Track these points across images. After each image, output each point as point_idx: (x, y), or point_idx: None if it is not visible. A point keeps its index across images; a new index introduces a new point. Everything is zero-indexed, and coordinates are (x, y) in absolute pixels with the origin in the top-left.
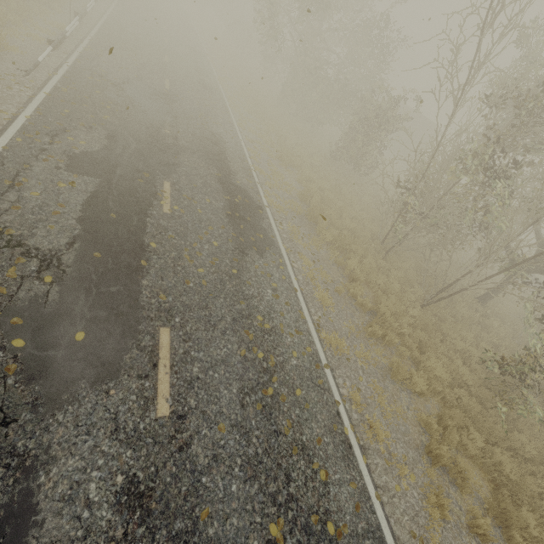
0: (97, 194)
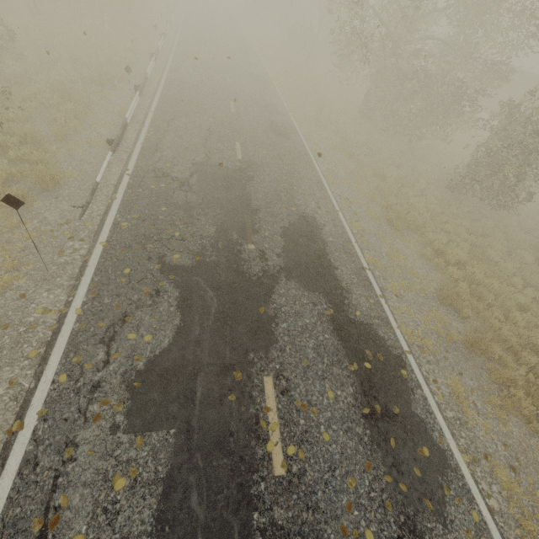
0: (172, 479)
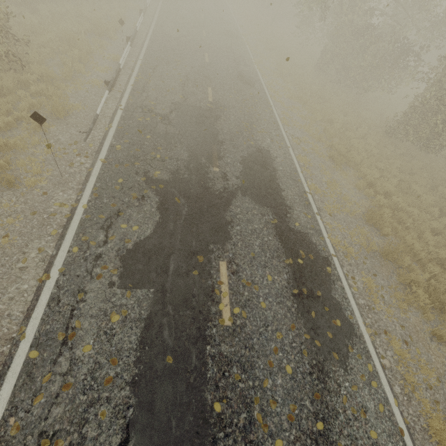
0: (151, 319)
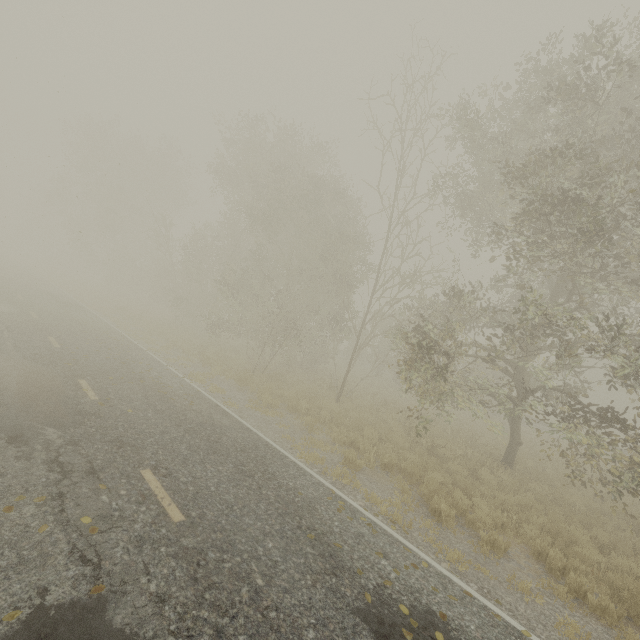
0: None
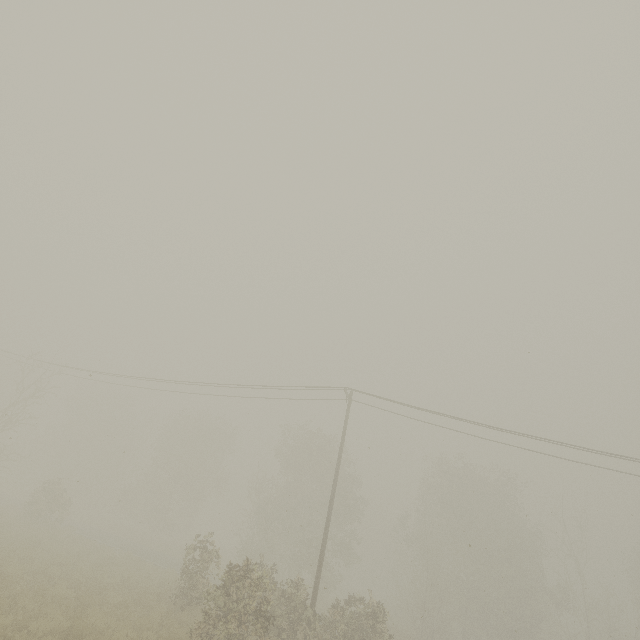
0: None
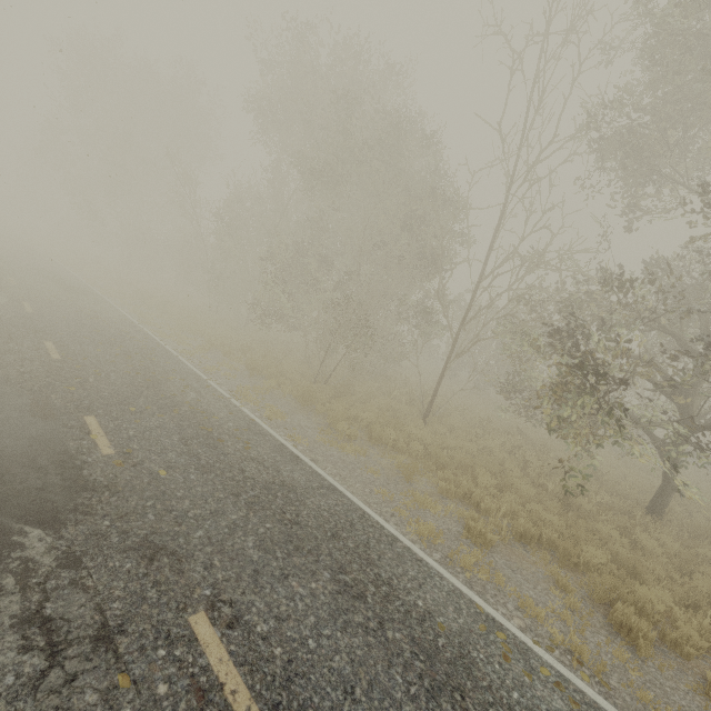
0: None
